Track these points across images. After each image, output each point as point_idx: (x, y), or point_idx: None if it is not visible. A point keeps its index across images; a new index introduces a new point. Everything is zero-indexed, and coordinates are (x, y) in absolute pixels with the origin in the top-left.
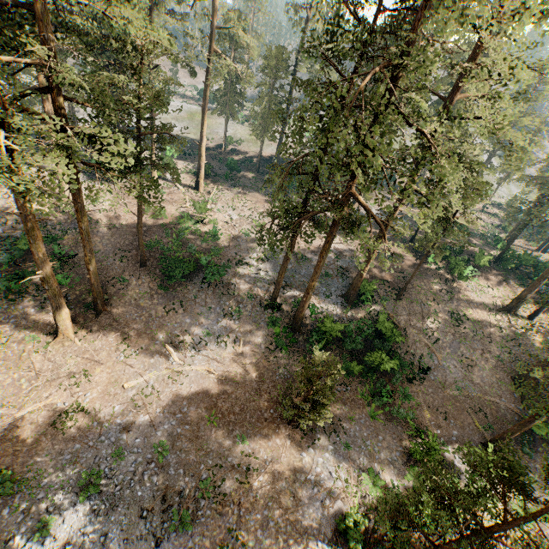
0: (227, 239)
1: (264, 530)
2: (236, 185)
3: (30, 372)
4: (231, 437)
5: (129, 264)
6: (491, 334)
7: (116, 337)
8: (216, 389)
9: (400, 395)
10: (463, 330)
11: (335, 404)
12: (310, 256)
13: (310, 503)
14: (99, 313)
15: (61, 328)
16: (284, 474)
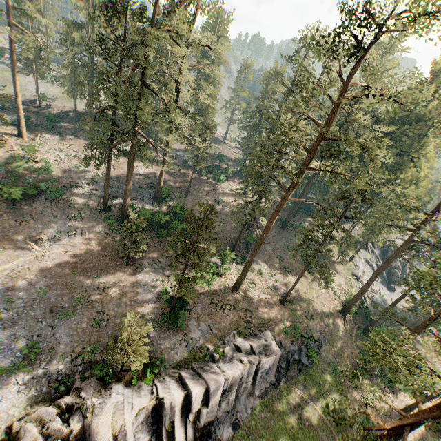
0: (60, 172)
1: (119, 307)
2: (58, 133)
3: None
4: (90, 278)
5: None
6: (234, 207)
7: None
8: (74, 259)
9: None
10: (222, 207)
11: (154, 252)
12: None
13: (143, 293)
14: None
15: None
16: (127, 286)
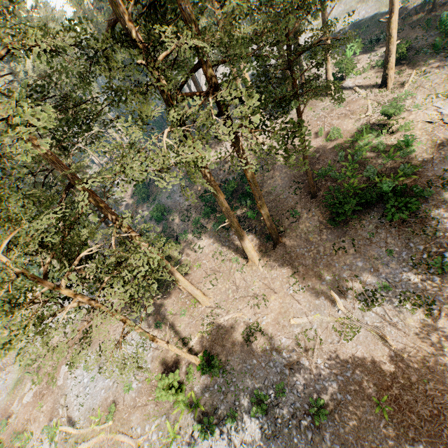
0: (428, 149)
1: None
2: None
3: (233, 286)
4: None
5: (301, 196)
6: None
7: (287, 269)
8: (392, 366)
9: None
10: None
11: None
12: None
13: None
14: (276, 245)
15: (249, 257)
16: None
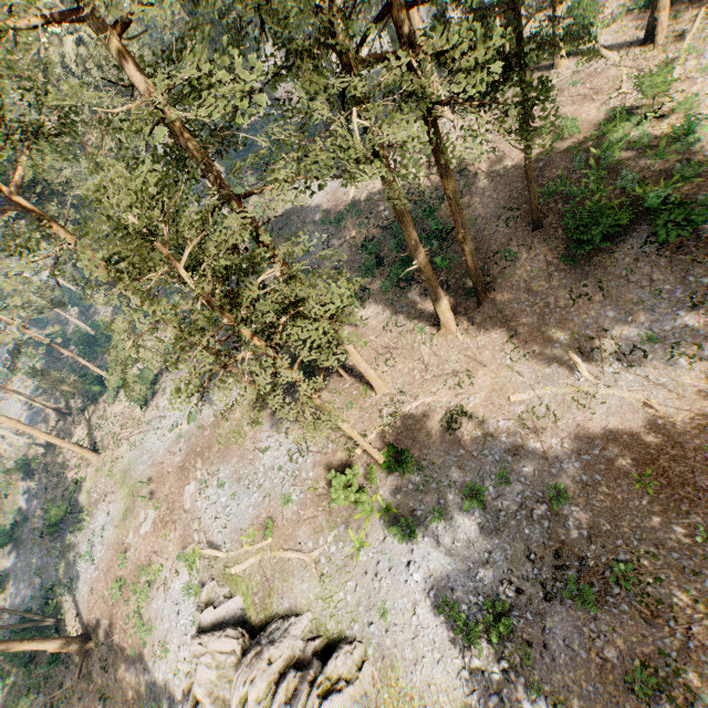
0: None
1: None
2: None
3: (420, 364)
4: (681, 523)
5: (517, 229)
6: None
7: (500, 334)
8: (658, 436)
9: None
10: None
11: None
12: None
13: None
14: (481, 302)
15: (442, 321)
16: None
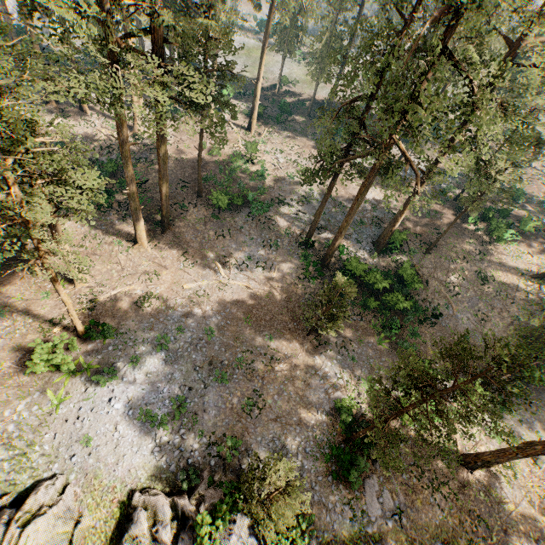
0: (273, 180)
1: (279, 396)
2: (286, 129)
3: (118, 266)
4: (261, 335)
5: (188, 194)
6: (514, 296)
7: (177, 251)
8: (252, 301)
9: (408, 333)
10: (486, 289)
11: (349, 329)
12: (348, 203)
13: (316, 389)
14: (165, 230)
15: (138, 237)
16: (299, 367)
